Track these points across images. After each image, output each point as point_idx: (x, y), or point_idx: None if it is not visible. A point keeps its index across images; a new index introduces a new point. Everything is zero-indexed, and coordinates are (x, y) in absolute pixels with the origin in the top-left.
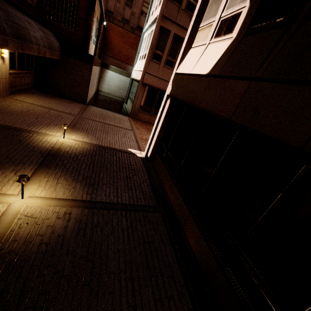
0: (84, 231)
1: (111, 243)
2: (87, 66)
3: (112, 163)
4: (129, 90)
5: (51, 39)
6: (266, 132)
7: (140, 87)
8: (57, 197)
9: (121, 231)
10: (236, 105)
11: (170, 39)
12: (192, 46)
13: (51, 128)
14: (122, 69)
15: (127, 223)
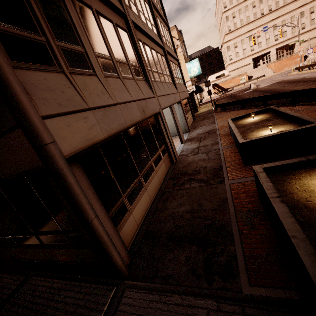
0: None
1: None
2: None
3: None
4: None
5: None
6: None
7: None
8: None
9: None
10: None
11: None
12: None
13: None
14: None
15: None
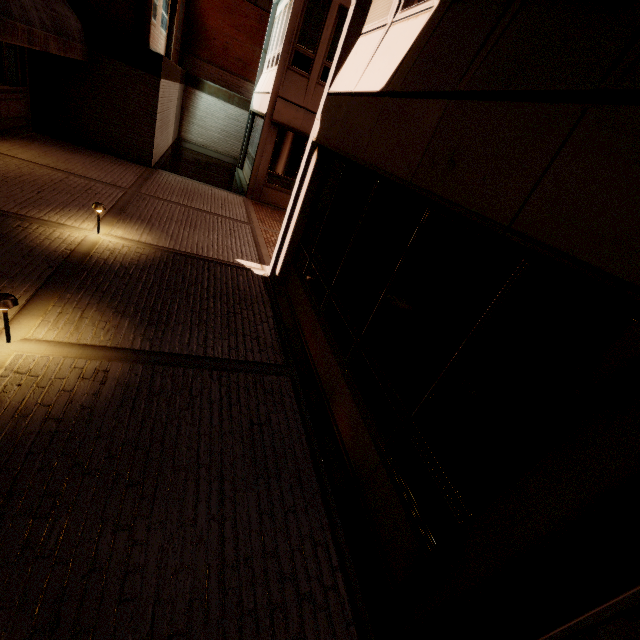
0: (133, 401)
1: (185, 422)
2: (148, 79)
3: (199, 285)
4: (248, 138)
5: (60, 10)
6: (462, 201)
7: (267, 131)
8: (81, 341)
9: (208, 404)
10: (422, 152)
11: (330, 18)
12: (362, 31)
13: (71, 213)
14: (233, 90)
15: (221, 392)
